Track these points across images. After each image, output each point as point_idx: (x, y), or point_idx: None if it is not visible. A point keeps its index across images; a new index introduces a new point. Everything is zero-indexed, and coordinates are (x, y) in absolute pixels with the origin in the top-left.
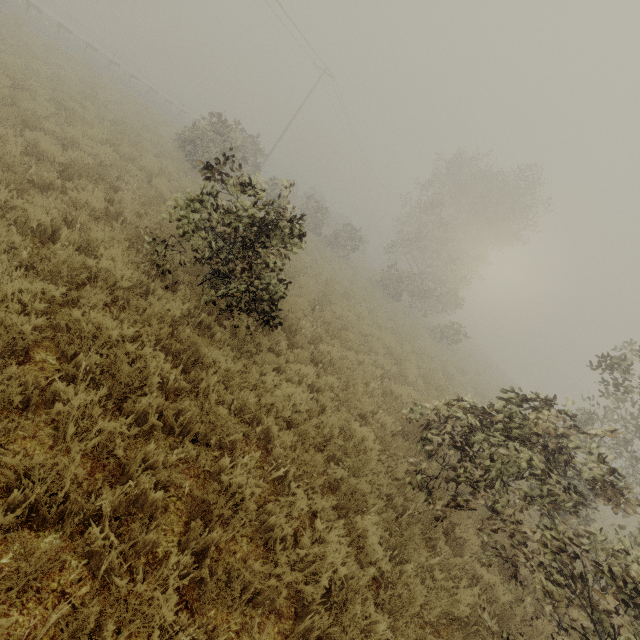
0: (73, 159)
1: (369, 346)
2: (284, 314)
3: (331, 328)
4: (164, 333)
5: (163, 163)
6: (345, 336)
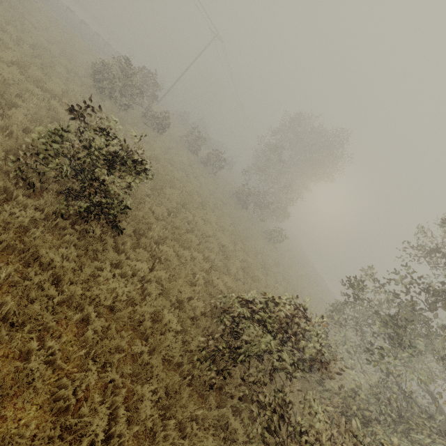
0: None
1: (208, 245)
2: (139, 219)
3: (176, 231)
4: (5, 237)
5: (70, 86)
6: (188, 237)
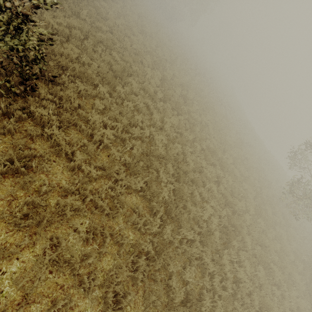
0: None
1: None
2: None
3: None
4: None
5: None
6: None
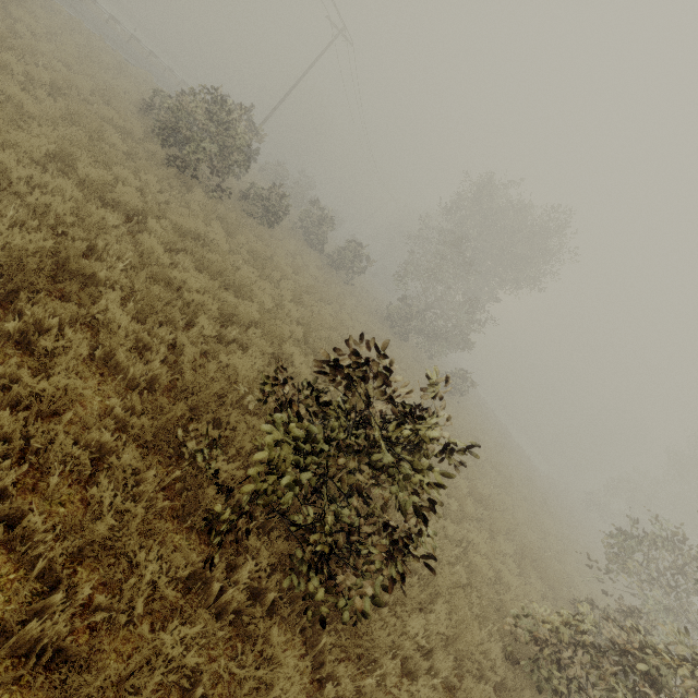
0: (11, 245)
1: None
2: None
3: None
4: None
5: (142, 177)
6: None
